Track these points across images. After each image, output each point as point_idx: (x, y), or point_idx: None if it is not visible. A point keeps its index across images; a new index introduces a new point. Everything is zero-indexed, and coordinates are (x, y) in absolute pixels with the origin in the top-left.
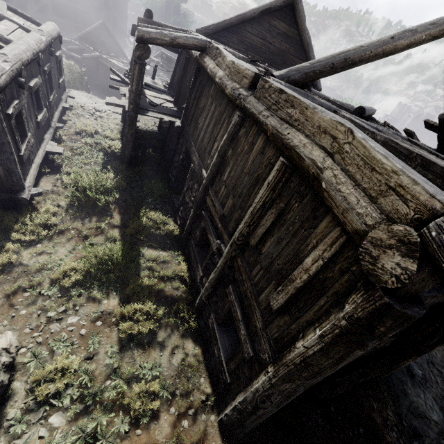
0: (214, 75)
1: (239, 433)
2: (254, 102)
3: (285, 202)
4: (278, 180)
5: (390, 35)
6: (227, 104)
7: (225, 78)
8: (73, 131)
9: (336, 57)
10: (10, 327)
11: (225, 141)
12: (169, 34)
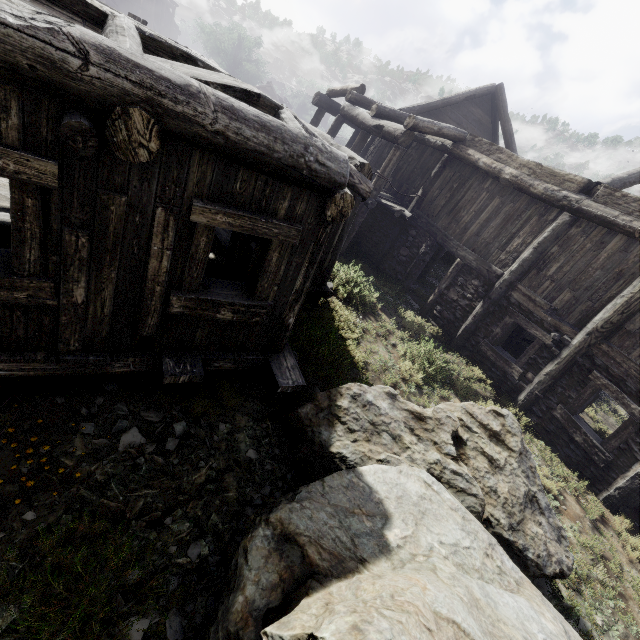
0: (498, 171)
1: (639, 499)
2: (598, 206)
3: None
4: None
5: None
6: (532, 202)
7: (526, 177)
8: None
9: None
10: None
11: (548, 238)
12: (438, 124)
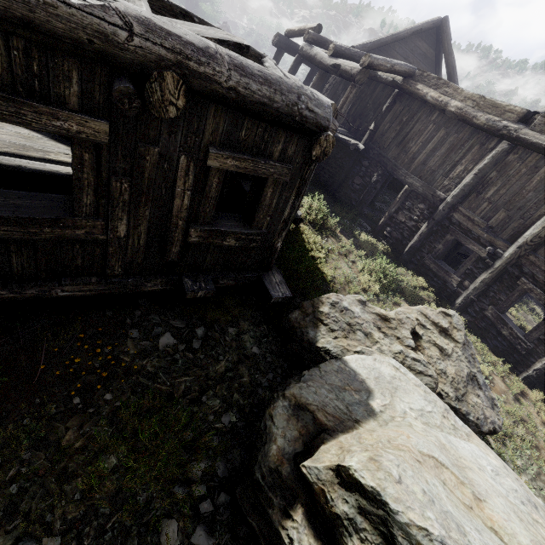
0: (444, 104)
1: None
2: (534, 134)
3: None
4: None
5: None
6: (475, 132)
7: (470, 109)
8: None
9: None
10: None
11: (488, 165)
12: (390, 61)
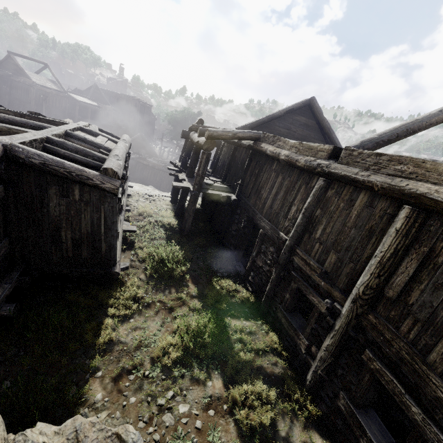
0: (277, 154)
1: None
2: (342, 167)
3: (429, 246)
4: (410, 226)
5: (436, 109)
6: (300, 174)
7: (293, 154)
8: (137, 213)
9: (399, 129)
10: (123, 420)
11: (310, 203)
12: (231, 131)
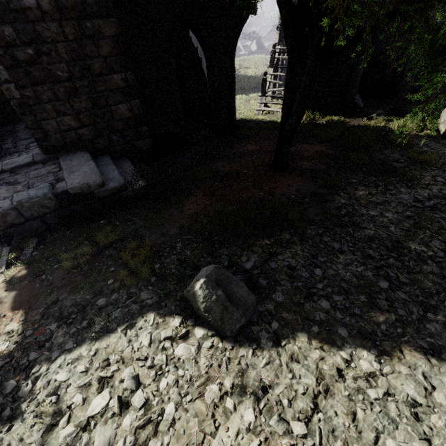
0: None
1: None
2: None
3: None
4: None
5: None
6: None
7: None
8: None
9: None
10: None
11: None
12: None
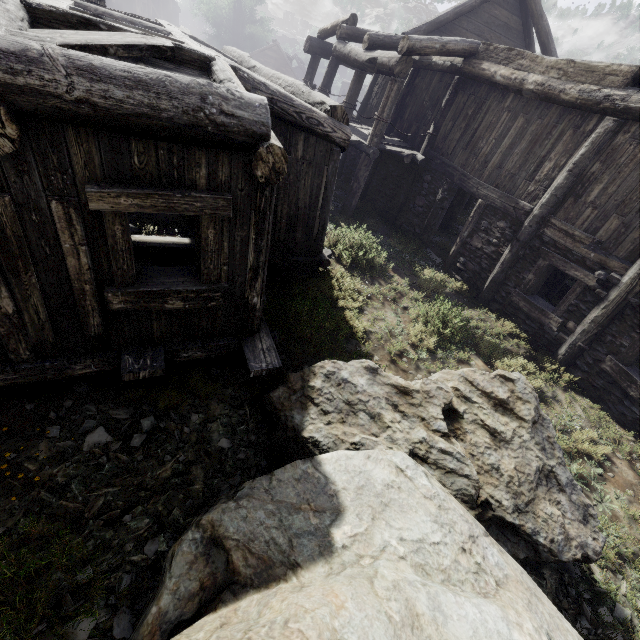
0: (520, 82)
1: None
2: None
3: None
4: None
5: None
6: (565, 113)
7: (554, 81)
8: None
9: None
10: None
11: (586, 155)
12: (439, 39)
